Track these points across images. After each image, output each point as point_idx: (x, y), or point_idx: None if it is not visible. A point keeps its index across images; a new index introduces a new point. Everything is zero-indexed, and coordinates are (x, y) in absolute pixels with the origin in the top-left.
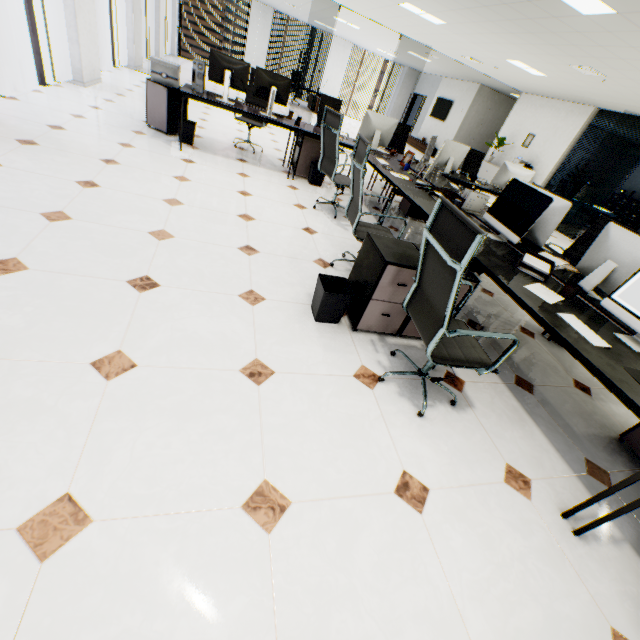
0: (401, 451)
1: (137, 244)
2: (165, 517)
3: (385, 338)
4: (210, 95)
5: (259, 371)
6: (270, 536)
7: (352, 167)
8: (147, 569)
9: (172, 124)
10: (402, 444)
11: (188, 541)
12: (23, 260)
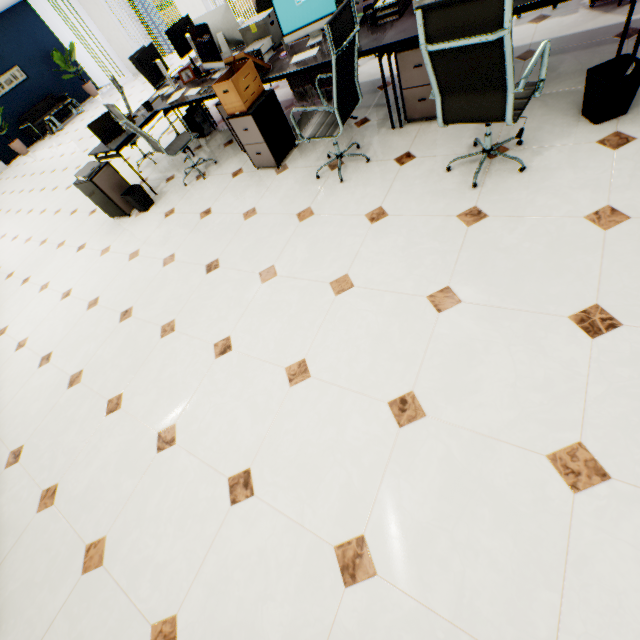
0: None
1: None
2: None
3: None
4: None
5: None
6: None
7: None
8: None
9: None
10: None
11: None
12: None
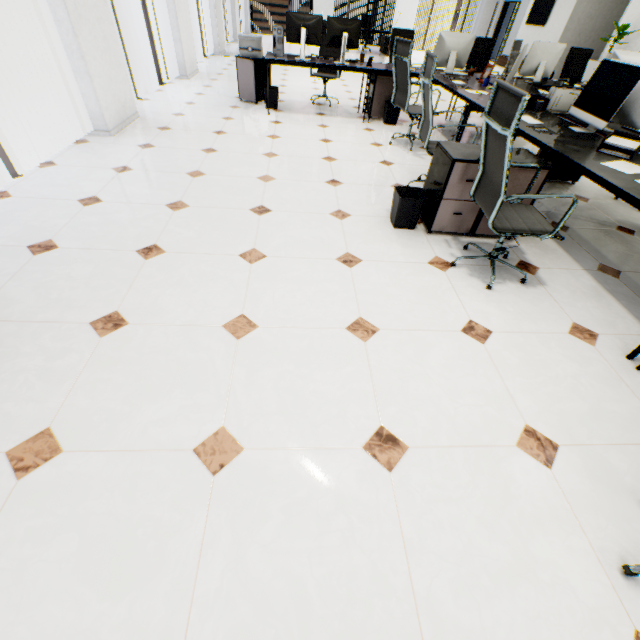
0: (468, 309)
1: (251, 186)
2: (298, 329)
3: (458, 238)
4: (289, 57)
5: (350, 260)
6: (366, 343)
7: (422, 87)
8: (293, 349)
9: (259, 94)
10: (470, 305)
11: (314, 340)
12: (185, 202)
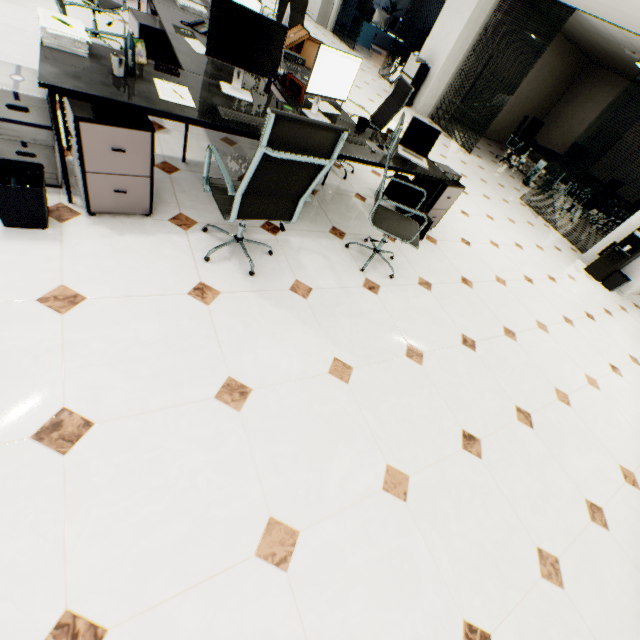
0: None
1: None
2: None
3: None
4: None
5: None
6: None
7: None
8: None
9: None
10: None
11: None
12: None
